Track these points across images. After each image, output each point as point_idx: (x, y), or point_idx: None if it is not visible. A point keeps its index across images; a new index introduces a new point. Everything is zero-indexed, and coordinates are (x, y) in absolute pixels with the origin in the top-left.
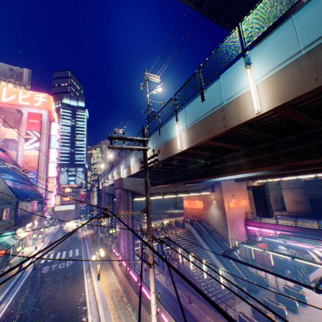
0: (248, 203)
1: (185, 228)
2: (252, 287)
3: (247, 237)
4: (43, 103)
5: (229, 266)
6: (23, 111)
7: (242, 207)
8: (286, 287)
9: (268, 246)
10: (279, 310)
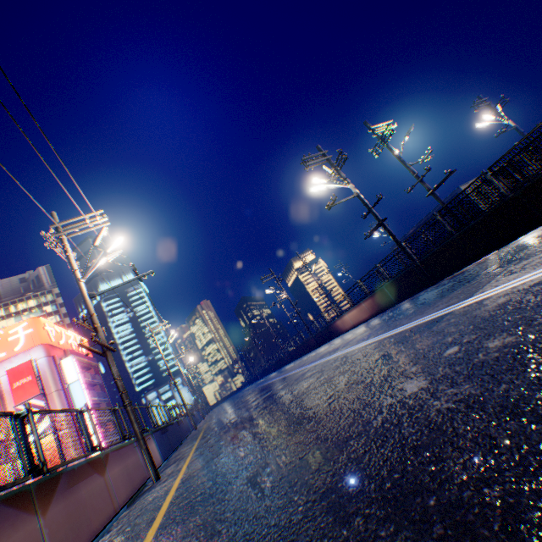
0: None
1: None
2: None
3: None
4: (28, 338)
5: None
6: (0, 373)
7: None
8: None
9: None
10: None
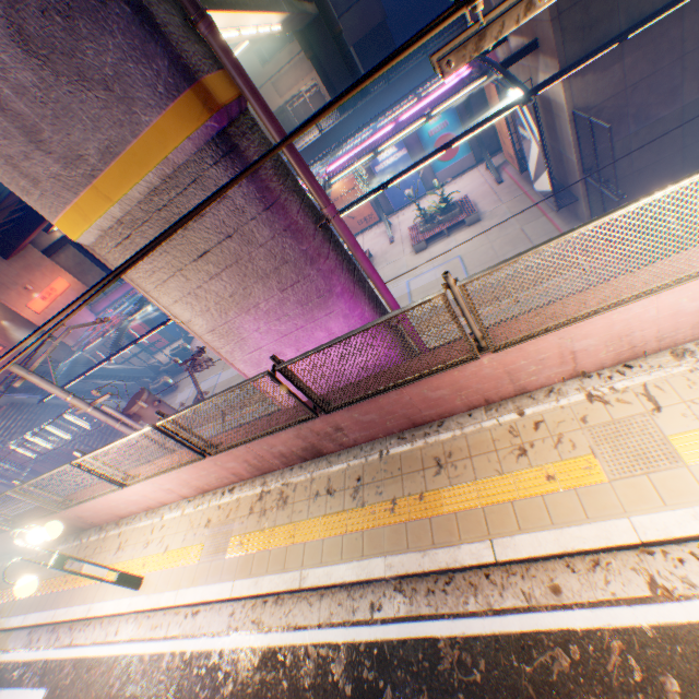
0: (76, 278)
1: (5, 406)
2: (149, 385)
3: (118, 329)
4: None
5: (113, 390)
6: None
7: (69, 293)
8: (173, 353)
9: (144, 321)
10: (167, 384)
